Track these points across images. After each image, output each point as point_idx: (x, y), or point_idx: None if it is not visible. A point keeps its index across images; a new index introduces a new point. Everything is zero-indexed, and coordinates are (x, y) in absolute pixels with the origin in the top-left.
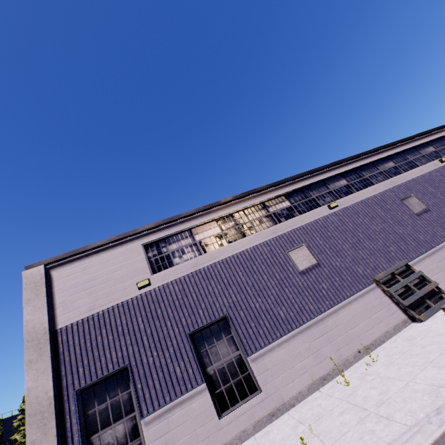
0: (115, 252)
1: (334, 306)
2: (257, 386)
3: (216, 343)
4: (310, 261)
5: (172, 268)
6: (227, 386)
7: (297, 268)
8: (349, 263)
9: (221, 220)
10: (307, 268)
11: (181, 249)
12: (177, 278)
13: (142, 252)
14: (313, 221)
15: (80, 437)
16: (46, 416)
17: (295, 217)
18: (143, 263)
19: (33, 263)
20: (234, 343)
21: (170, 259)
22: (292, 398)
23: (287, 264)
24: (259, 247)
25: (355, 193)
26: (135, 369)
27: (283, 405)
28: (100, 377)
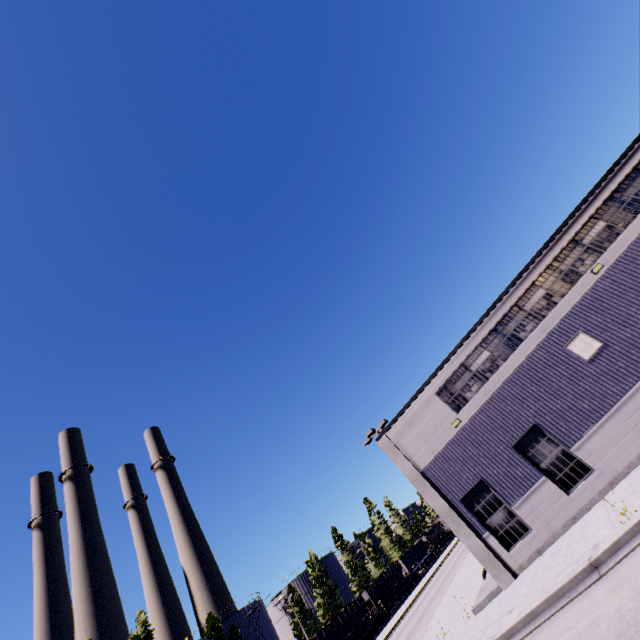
0: (420, 407)
1: (638, 381)
2: (589, 467)
3: (537, 446)
4: (594, 346)
5: (468, 403)
6: (563, 473)
7: (582, 359)
8: None
9: (484, 343)
10: (594, 354)
11: (465, 385)
12: (478, 409)
13: (439, 400)
14: (580, 299)
15: (479, 523)
16: (453, 517)
17: (557, 305)
18: (445, 407)
19: (378, 436)
20: (553, 442)
21: (462, 396)
22: (624, 468)
23: (570, 359)
24: (533, 354)
25: (621, 235)
26: (488, 480)
27: (618, 475)
28: (468, 490)
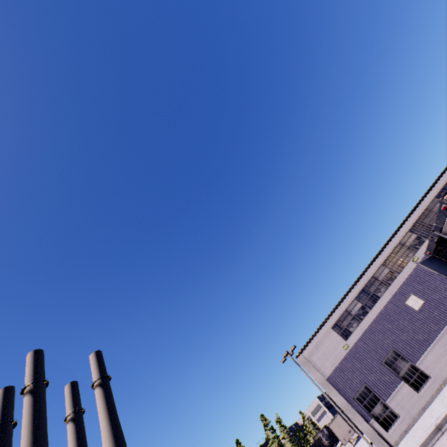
0: (322, 336)
1: (446, 323)
2: (428, 375)
3: (396, 362)
4: (420, 302)
5: (352, 334)
6: (413, 379)
7: (414, 310)
8: (444, 293)
9: (357, 298)
10: (420, 307)
11: (349, 323)
12: (358, 338)
13: (334, 332)
14: (408, 275)
15: (366, 413)
16: (350, 409)
17: (396, 278)
18: (338, 337)
19: (297, 354)
20: (405, 359)
21: (347, 330)
22: None
23: (408, 309)
24: (386, 305)
25: (425, 242)
26: (369, 383)
27: (444, 380)
28: (358, 391)
